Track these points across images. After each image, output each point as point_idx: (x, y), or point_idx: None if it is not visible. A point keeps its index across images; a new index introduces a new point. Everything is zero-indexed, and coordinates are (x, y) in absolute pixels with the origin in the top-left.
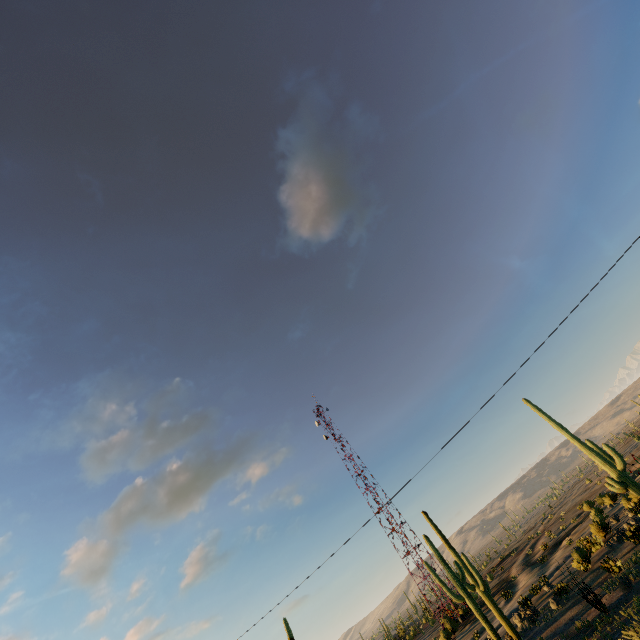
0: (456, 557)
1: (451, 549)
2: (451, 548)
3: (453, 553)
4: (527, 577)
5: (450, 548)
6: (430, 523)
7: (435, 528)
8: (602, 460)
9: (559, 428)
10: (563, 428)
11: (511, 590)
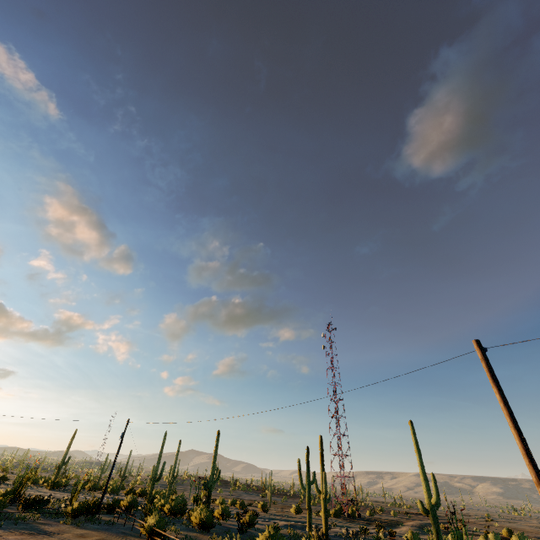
0: (321, 471)
1: (322, 466)
2: (322, 465)
3: (321, 468)
4: (405, 529)
5: (321, 465)
6: (320, 444)
7: (321, 449)
8: (426, 489)
9: (417, 453)
10: (419, 455)
11: (389, 527)
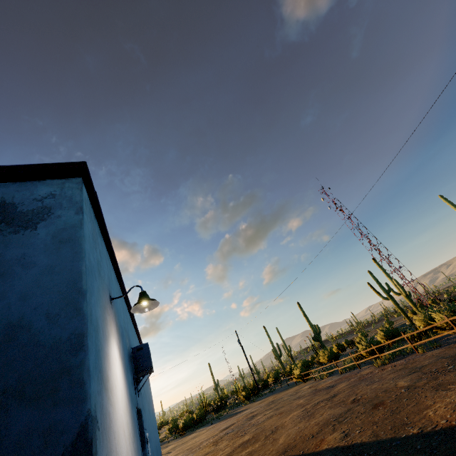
0: (391, 280)
1: (388, 277)
2: (388, 276)
3: (389, 279)
4: None
5: (388, 276)
6: (376, 264)
7: (379, 267)
8: None
9: None
10: None
11: None
